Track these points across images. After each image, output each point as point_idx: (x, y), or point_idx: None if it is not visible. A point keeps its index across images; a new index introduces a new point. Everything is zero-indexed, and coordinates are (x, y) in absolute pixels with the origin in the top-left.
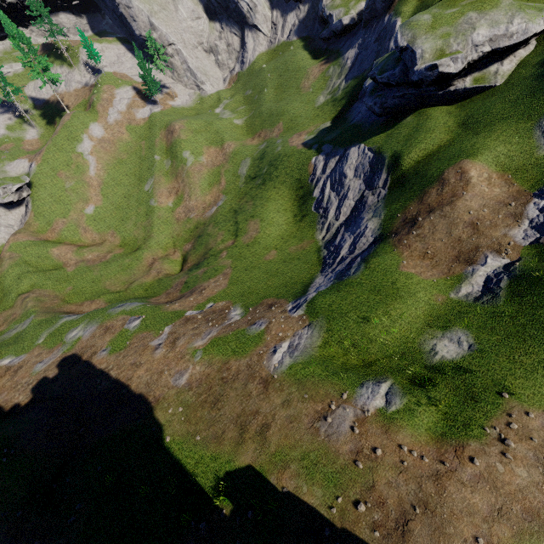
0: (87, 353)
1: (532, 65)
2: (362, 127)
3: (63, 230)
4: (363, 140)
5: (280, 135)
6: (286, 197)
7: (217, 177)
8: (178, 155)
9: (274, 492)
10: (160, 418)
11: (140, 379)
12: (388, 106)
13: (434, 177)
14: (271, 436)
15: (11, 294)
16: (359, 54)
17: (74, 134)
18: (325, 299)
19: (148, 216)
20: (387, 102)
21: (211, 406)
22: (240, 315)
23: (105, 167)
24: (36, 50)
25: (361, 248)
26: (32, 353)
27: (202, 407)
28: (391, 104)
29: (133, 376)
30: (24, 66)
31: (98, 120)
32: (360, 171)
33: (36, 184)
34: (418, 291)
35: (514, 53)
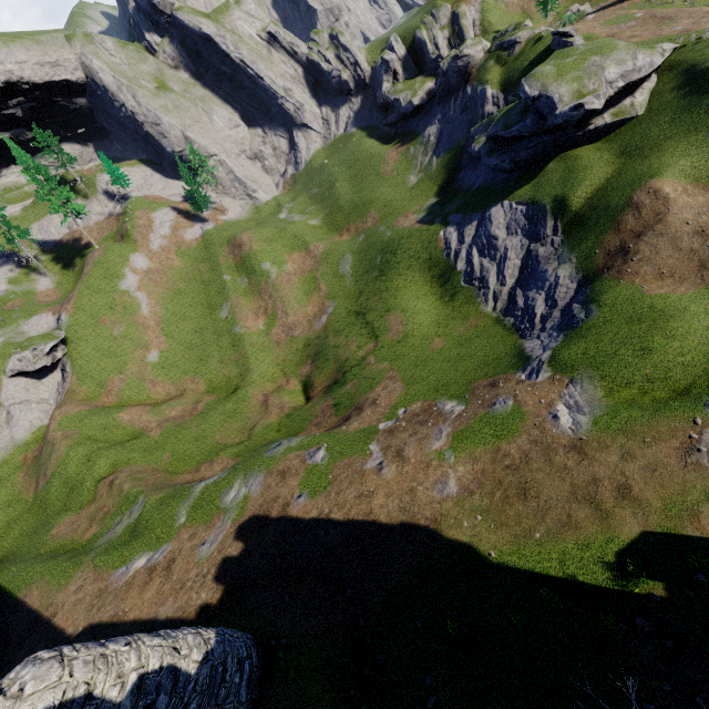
0: (275, 508)
1: (668, 91)
2: (492, 187)
3: (123, 390)
4: (504, 198)
5: (379, 223)
6: (418, 282)
7: (312, 283)
8: (256, 268)
9: (707, 543)
10: (458, 537)
11: (386, 508)
12: (521, 159)
13: (622, 204)
14: (641, 493)
15: (84, 484)
16: (444, 129)
17: (112, 270)
18: (571, 350)
19: (236, 347)
20: (519, 155)
21: (521, 499)
22: (460, 405)
23: (161, 302)
24: (56, 181)
25: (566, 297)
26: (179, 538)
27: (509, 504)
28: (524, 157)
29: (371, 508)
30: (41, 201)
31: (138, 250)
32: (515, 227)
33: (72, 338)
34: (687, 305)
35: (641, 87)
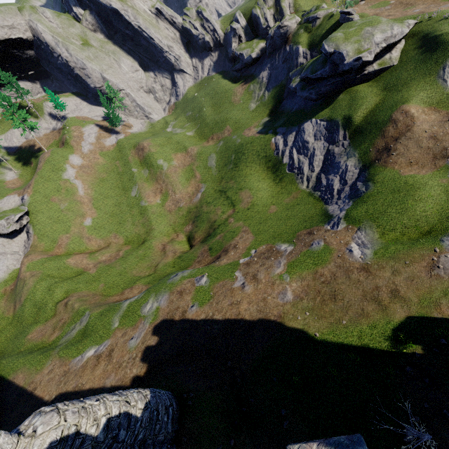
0: (177, 314)
1: (412, 50)
2: (304, 110)
3: (69, 244)
4: (312, 117)
5: (232, 133)
6: (259, 171)
7: (191, 173)
8: (154, 163)
9: (446, 321)
10: (295, 326)
11: (249, 310)
12: (322, 92)
13: (386, 120)
14: (405, 294)
15: (47, 305)
16: (272, 73)
17: (57, 166)
18: (358, 210)
19: (143, 214)
20: (321, 90)
21: (332, 301)
22: (290, 246)
23: (91, 186)
24: (16, 106)
25: (352, 178)
26: (115, 336)
27: (325, 304)
28: (324, 91)
29: (239, 311)
30: (7, 119)
31: (74, 152)
32: (319, 135)
33: (32, 211)
34: (427, 181)
35: (395, 47)
